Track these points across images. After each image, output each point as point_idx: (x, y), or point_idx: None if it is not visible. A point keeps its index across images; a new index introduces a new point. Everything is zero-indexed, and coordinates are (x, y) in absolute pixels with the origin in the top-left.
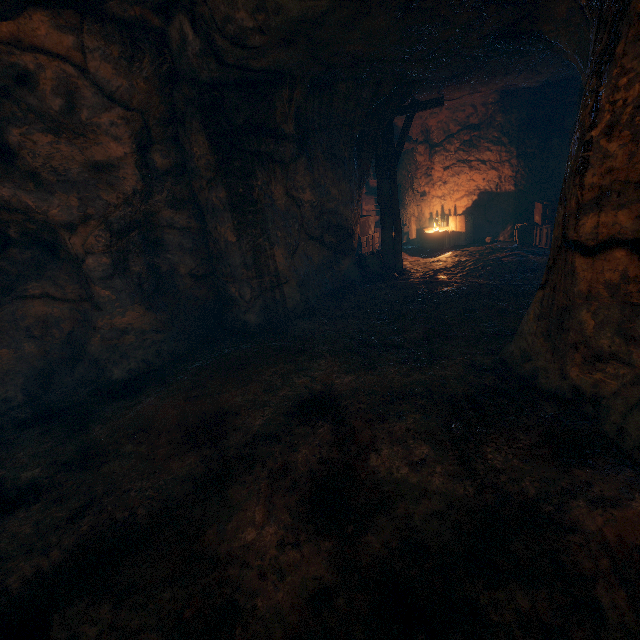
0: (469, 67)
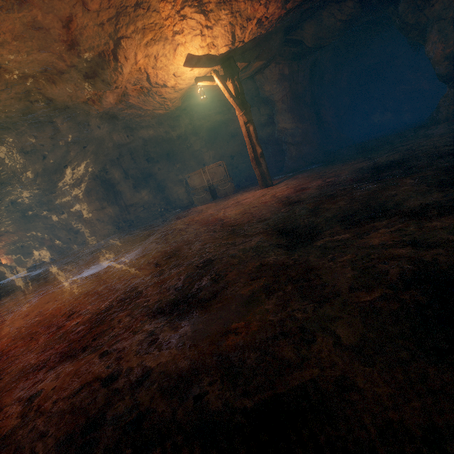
0: (3, 194)
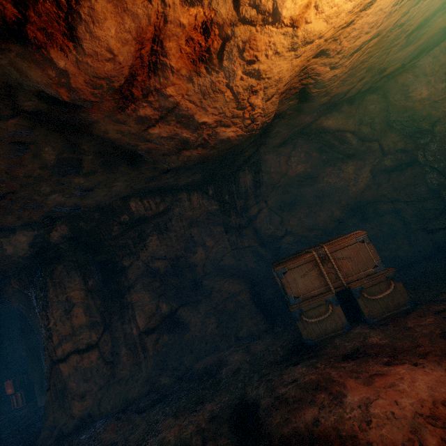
0: None
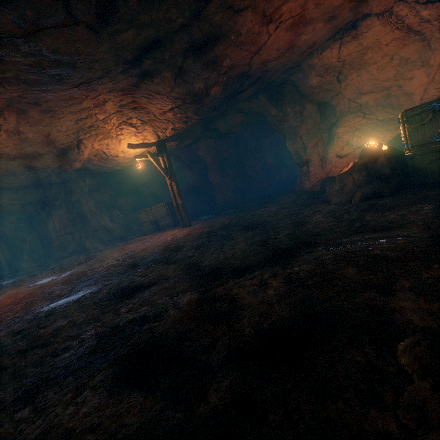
0: None
